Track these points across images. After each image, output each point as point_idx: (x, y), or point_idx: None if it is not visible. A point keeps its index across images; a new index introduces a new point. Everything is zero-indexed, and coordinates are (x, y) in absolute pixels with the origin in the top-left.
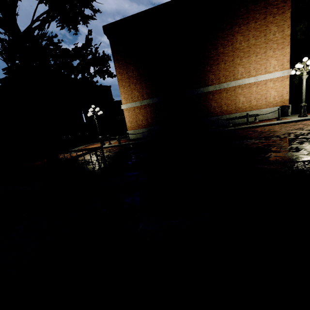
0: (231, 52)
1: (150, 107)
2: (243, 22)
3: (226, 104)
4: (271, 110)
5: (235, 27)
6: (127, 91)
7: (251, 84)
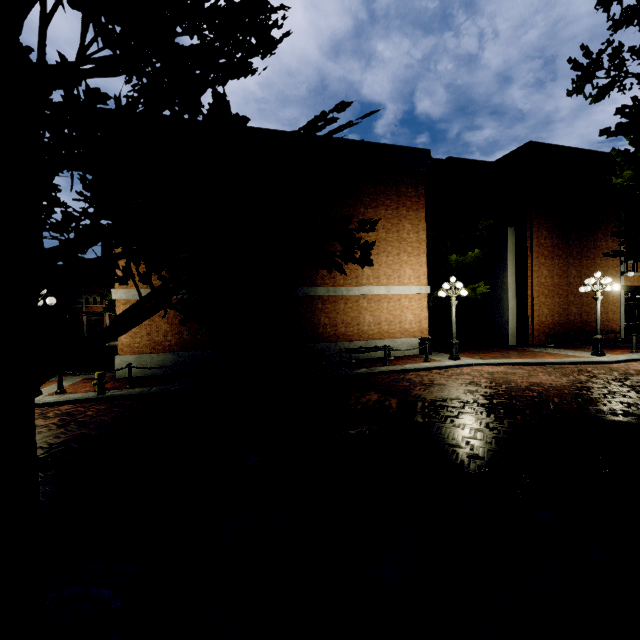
0: None
1: None
2: (371, 203)
3: (344, 322)
4: (408, 341)
5: (360, 207)
6: None
7: (381, 297)
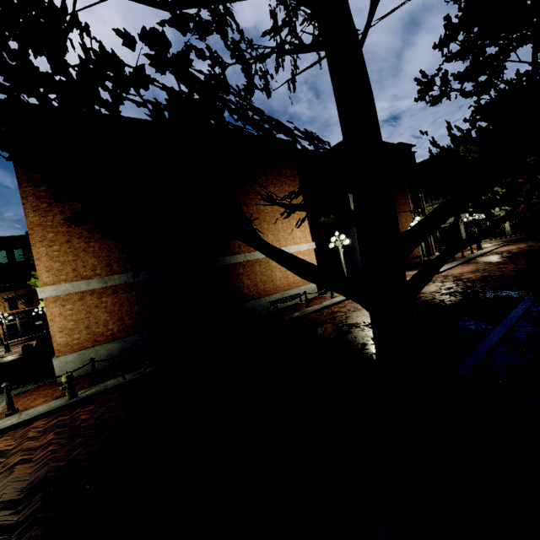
0: (257, 213)
1: (129, 290)
2: (263, 183)
3: (262, 281)
4: (309, 287)
5: (256, 186)
6: (61, 254)
7: None
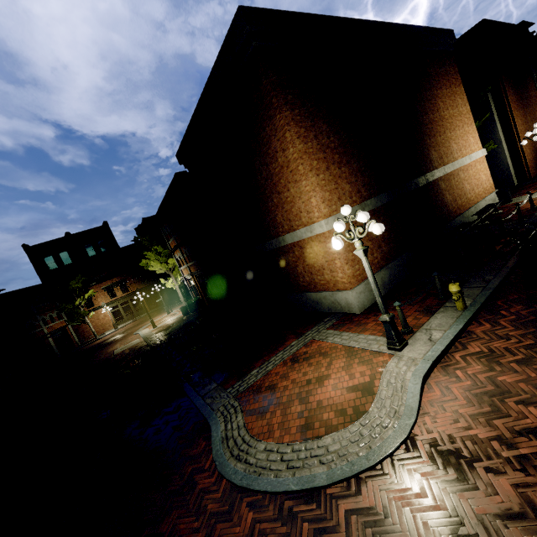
0: (440, 120)
1: (377, 215)
2: (437, 85)
3: (458, 195)
4: (490, 198)
5: (433, 90)
6: (326, 183)
7: (467, 166)
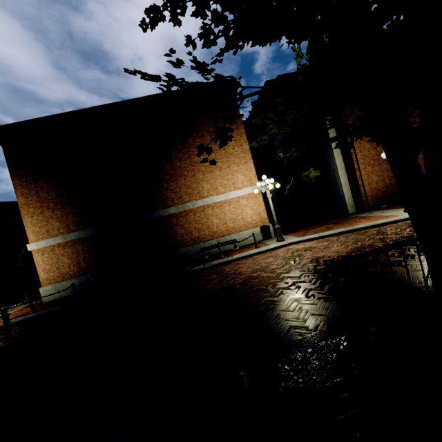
0: (190, 165)
1: (82, 243)
2: (197, 134)
3: (197, 229)
4: (252, 232)
5: (189, 139)
6: (39, 221)
7: (222, 202)
